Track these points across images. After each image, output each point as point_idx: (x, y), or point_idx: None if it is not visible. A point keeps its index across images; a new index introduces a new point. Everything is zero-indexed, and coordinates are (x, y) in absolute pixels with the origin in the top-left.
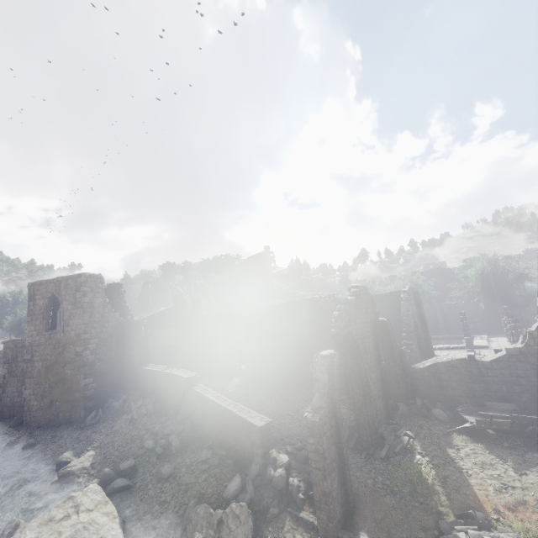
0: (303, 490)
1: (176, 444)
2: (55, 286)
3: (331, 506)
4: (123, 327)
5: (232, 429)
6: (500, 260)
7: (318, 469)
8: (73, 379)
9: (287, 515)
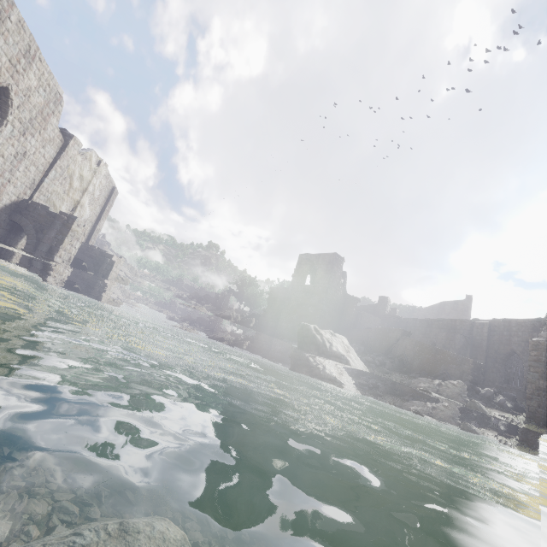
0: (509, 406)
1: (389, 364)
2: (316, 258)
3: (543, 398)
4: (344, 299)
5: (443, 363)
6: None
7: (535, 372)
8: (313, 316)
9: (492, 408)
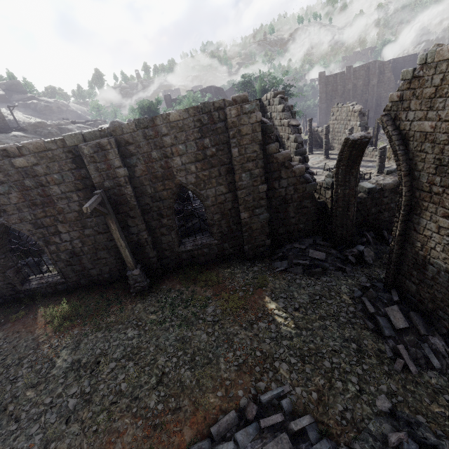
0: None
1: None
2: None
3: None
4: None
5: None
6: (275, 76)
7: None
8: None
9: None
